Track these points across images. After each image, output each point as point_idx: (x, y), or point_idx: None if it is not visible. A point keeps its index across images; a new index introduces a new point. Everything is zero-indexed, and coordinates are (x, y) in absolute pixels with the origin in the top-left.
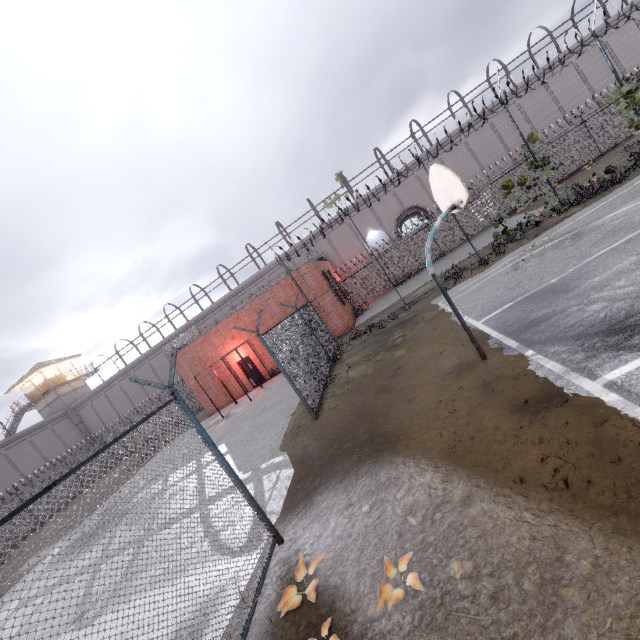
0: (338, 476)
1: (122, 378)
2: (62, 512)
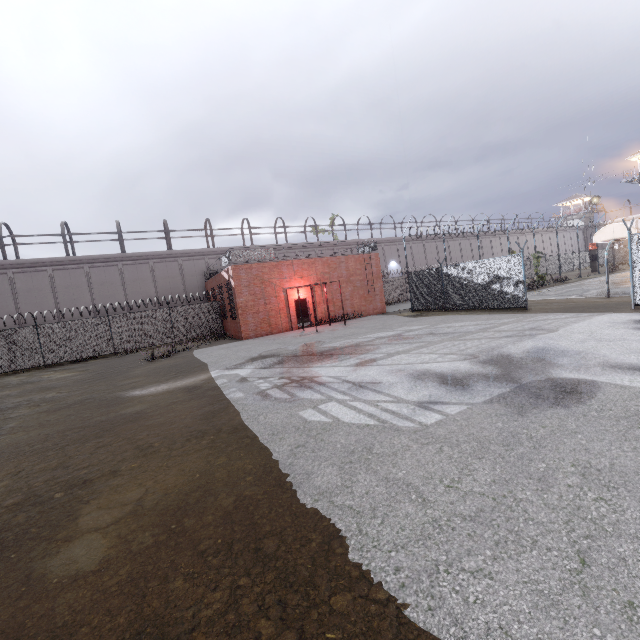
0: (613, 306)
1: None
2: None
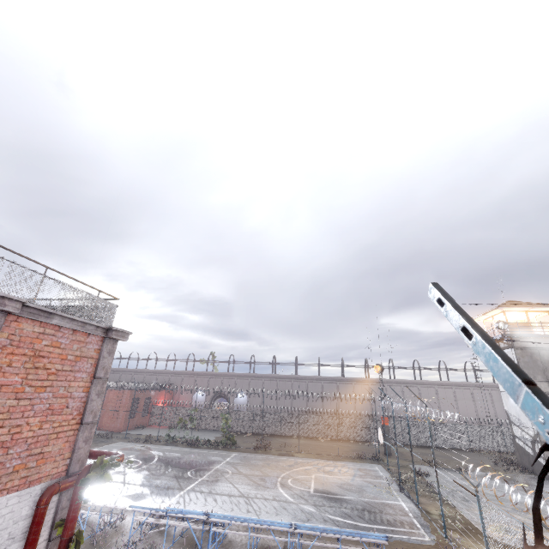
0: None
1: None
2: None
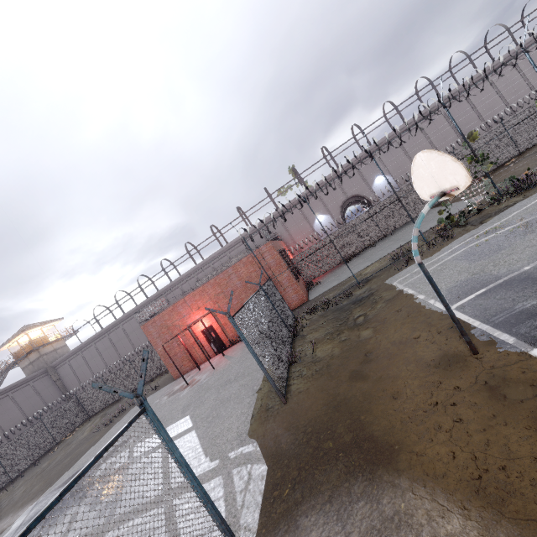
0: (325, 491)
1: (98, 340)
2: (33, 469)
